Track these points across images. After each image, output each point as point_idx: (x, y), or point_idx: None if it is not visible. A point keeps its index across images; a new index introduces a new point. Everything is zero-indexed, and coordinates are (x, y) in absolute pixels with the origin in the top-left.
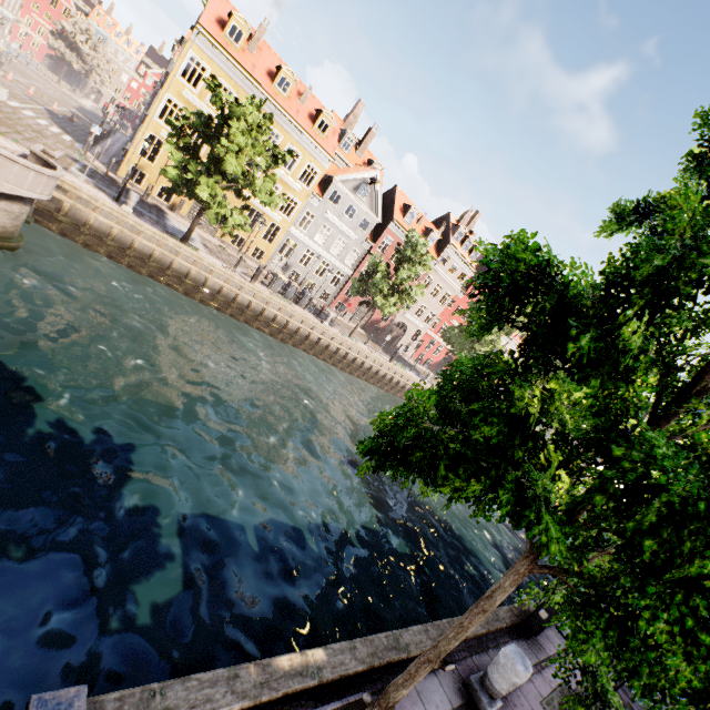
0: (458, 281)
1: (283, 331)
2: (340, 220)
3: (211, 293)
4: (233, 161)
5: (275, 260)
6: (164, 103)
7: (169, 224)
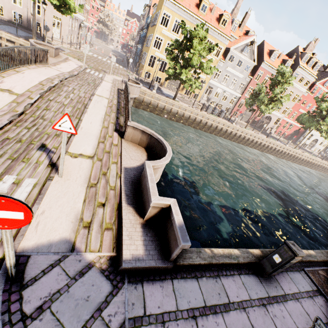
0: (304, 86)
1: (215, 130)
2: (233, 69)
3: (186, 119)
4: (196, 59)
5: (203, 97)
6: (155, 39)
7: (164, 93)
